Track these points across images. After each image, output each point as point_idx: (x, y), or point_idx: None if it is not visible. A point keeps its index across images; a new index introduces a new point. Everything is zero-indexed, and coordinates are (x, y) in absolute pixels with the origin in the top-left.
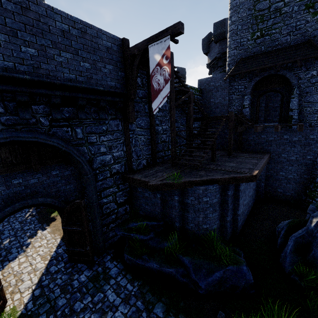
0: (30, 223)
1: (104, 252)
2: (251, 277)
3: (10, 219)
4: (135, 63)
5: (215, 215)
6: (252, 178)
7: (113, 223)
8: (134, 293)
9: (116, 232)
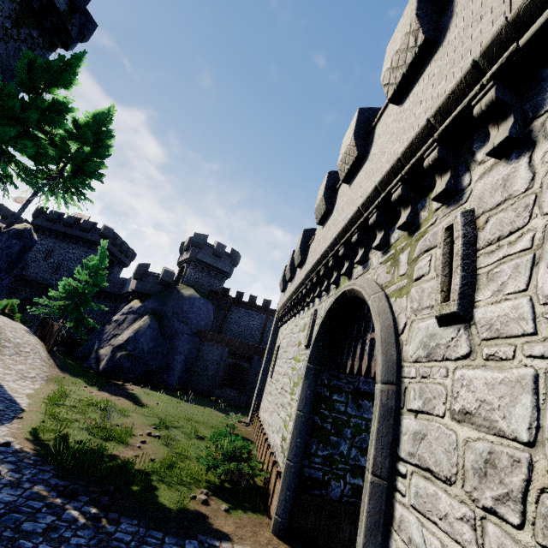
0: (150, 543)
1: None
2: None
3: (30, 546)
4: None
5: None
6: None
7: None
8: None
9: None
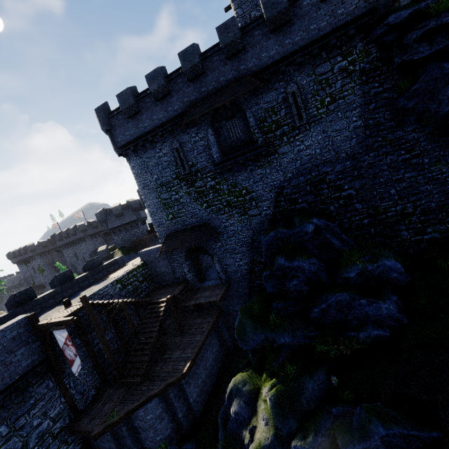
0: None
1: None
2: None
3: None
4: (46, 335)
5: (165, 422)
6: (183, 376)
7: None
8: None
9: None
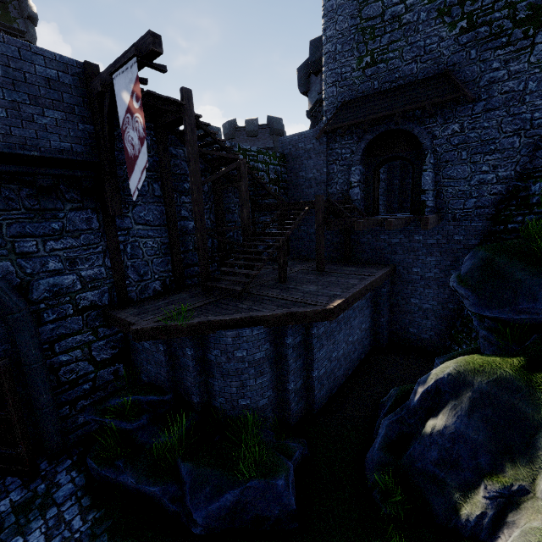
0: None
1: (62, 452)
2: (291, 499)
3: None
4: (104, 108)
5: (263, 381)
6: (325, 314)
7: (86, 399)
8: (80, 535)
9: (84, 416)
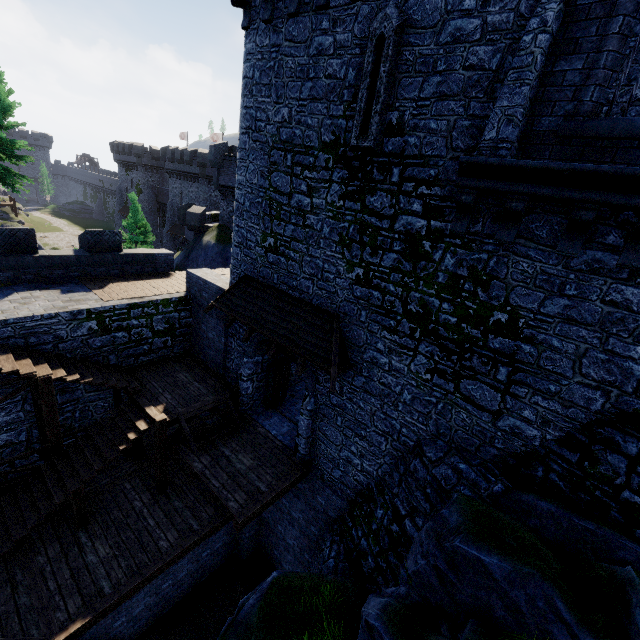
0: None
1: None
2: None
3: None
4: None
5: None
6: None
7: None
8: None
9: None
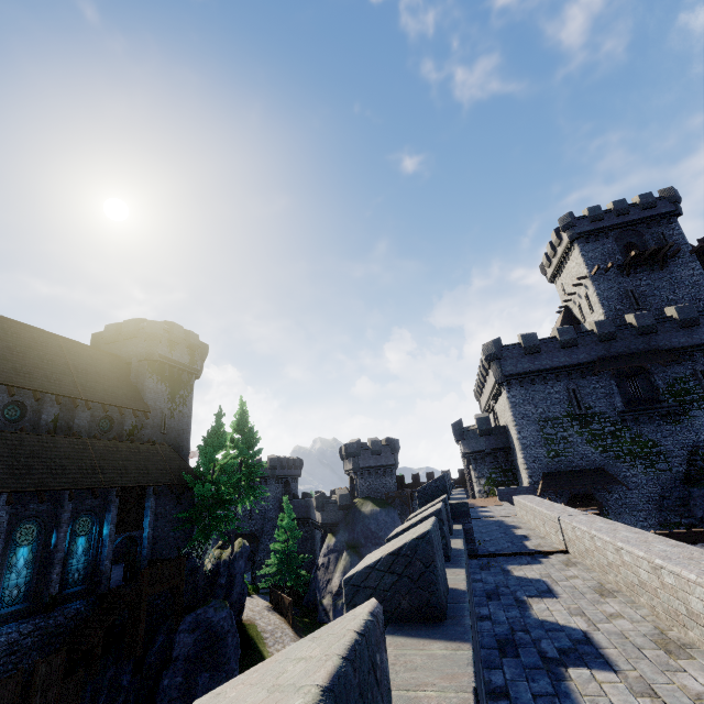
0: None
1: None
2: None
3: None
4: None
5: None
6: None
7: None
8: None
9: None
